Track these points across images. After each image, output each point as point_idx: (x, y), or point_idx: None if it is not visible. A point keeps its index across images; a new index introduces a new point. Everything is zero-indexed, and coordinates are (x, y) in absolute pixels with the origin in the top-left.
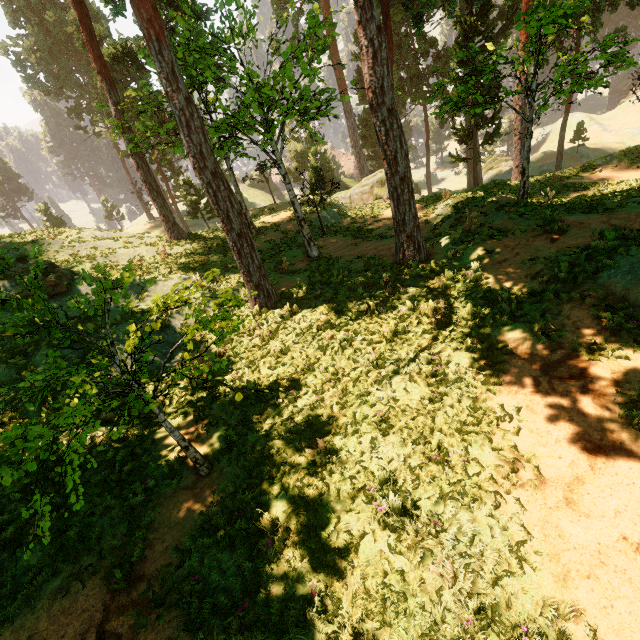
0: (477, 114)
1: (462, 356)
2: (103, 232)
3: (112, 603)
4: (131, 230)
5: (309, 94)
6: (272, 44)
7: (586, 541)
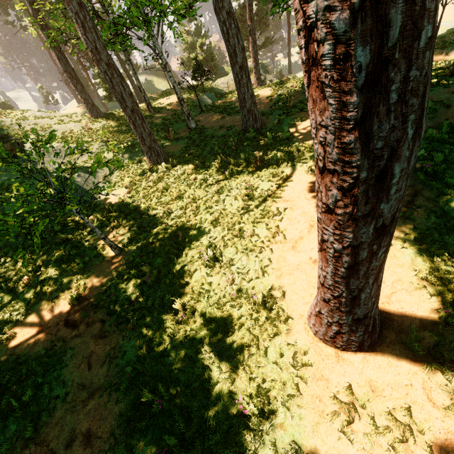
0: None
1: (266, 184)
2: (41, 113)
3: (71, 310)
4: (65, 112)
5: None
6: None
7: (294, 261)
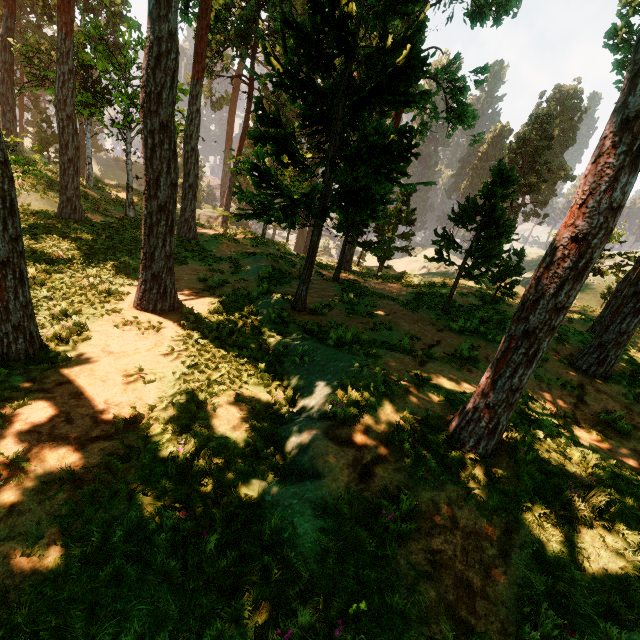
0: None
1: None
2: None
3: None
4: None
5: None
6: (188, 78)
7: None
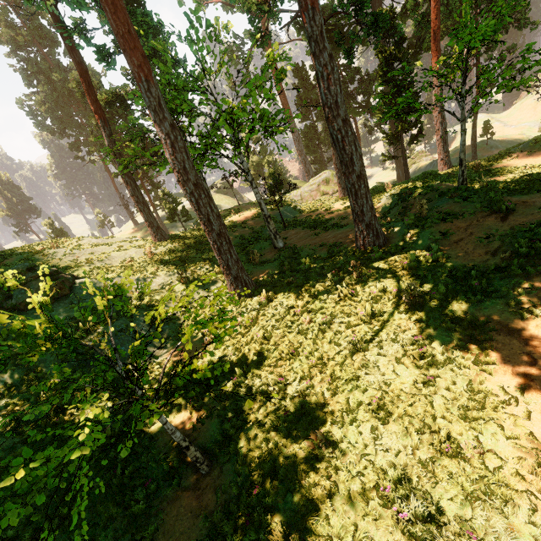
0: (402, 121)
1: (444, 335)
2: (98, 239)
3: None
4: (120, 235)
5: (267, 115)
6: (228, 82)
7: None
